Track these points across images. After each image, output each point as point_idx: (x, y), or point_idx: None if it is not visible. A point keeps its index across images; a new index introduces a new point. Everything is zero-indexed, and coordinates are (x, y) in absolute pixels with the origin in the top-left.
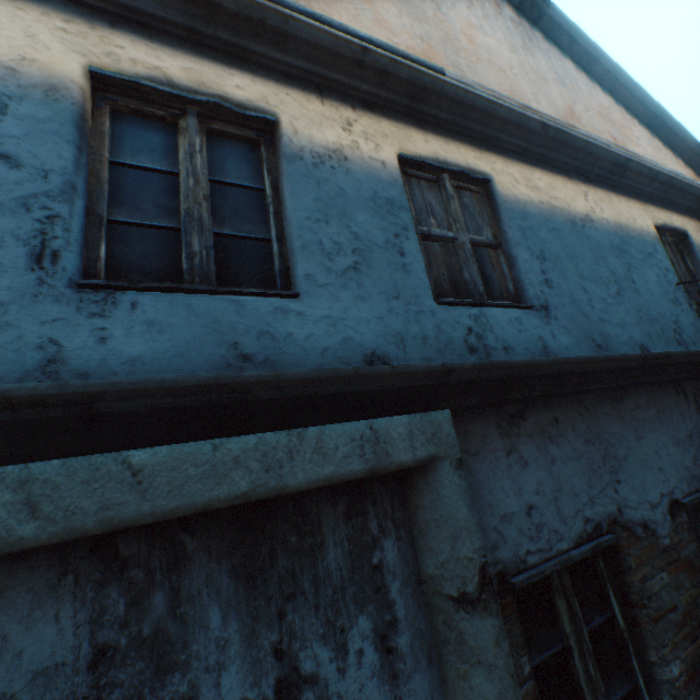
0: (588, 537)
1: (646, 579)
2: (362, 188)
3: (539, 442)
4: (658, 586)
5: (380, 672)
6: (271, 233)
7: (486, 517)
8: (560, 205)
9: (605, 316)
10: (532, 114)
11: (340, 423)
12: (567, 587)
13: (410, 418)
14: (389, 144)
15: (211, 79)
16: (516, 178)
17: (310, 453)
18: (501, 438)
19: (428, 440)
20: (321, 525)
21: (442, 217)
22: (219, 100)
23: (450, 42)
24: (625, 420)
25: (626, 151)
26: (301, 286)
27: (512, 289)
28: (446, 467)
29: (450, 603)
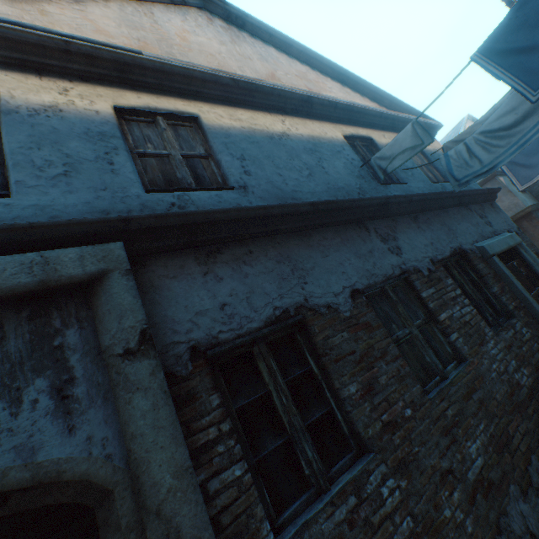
0: (278, 318)
1: (329, 338)
2: (76, 127)
3: (235, 265)
4: (340, 341)
5: (54, 412)
6: None
7: (182, 314)
8: (260, 128)
9: (298, 189)
10: (223, 74)
11: (11, 255)
12: (263, 353)
13: (83, 248)
14: (104, 101)
15: None
16: (222, 115)
17: None
18: (199, 266)
19: (99, 260)
20: (3, 326)
21: (159, 143)
22: None
23: (165, 41)
24: (313, 247)
25: (308, 92)
26: (13, 189)
27: (221, 180)
28: (116, 275)
29: (119, 359)
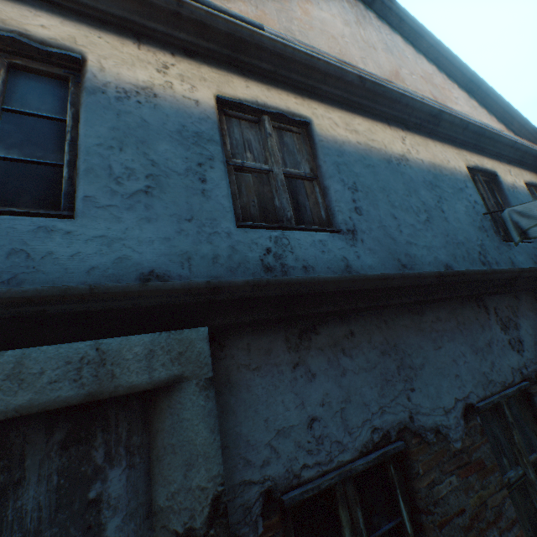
0: (375, 446)
1: (435, 484)
2: (169, 122)
3: (331, 355)
4: (447, 491)
5: None
6: (64, 159)
7: (259, 433)
8: (378, 146)
9: (413, 240)
10: (350, 68)
11: (55, 345)
12: (350, 498)
13: (154, 337)
14: (207, 87)
15: (13, 17)
16: (337, 122)
17: (0, 380)
18: (289, 352)
19: (173, 359)
20: (24, 458)
21: (260, 152)
22: (15, 35)
23: (285, 11)
24: (424, 332)
25: (439, 104)
26: (79, 207)
27: (324, 215)
28: (192, 388)
29: None
